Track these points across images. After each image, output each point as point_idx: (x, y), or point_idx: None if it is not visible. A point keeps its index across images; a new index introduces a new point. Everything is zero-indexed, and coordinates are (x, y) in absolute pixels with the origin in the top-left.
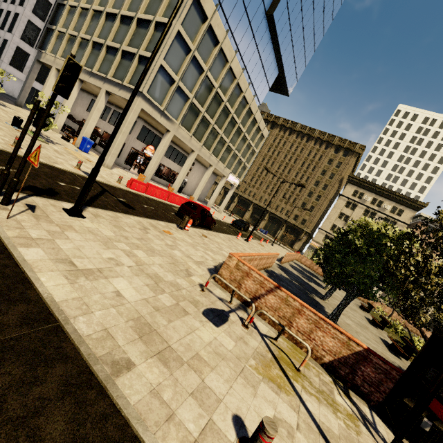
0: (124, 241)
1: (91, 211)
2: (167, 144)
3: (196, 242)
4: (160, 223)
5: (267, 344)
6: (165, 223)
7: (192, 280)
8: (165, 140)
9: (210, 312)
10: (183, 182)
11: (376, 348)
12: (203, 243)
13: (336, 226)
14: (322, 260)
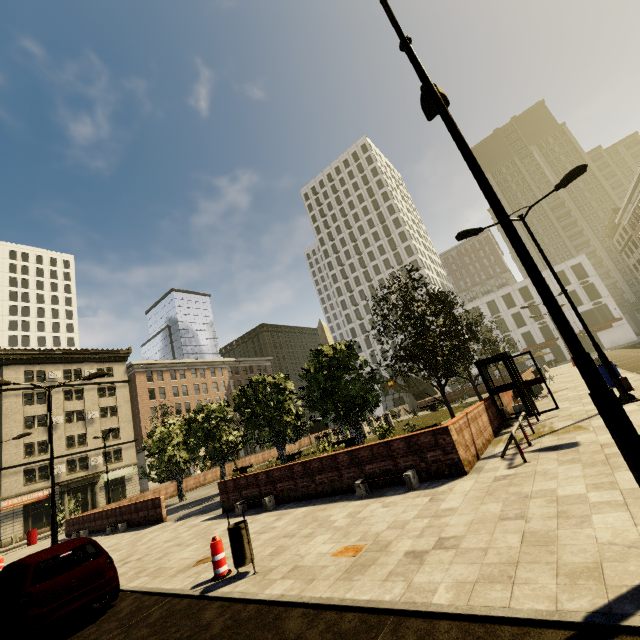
0: (583, 505)
1: (592, 591)
2: None
3: (306, 536)
4: (293, 584)
5: (530, 440)
6: (264, 588)
7: (520, 470)
8: None
9: (562, 448)
10: None
11: None
12: (292, 536)
13: (35, 443)
14: (159, 474)
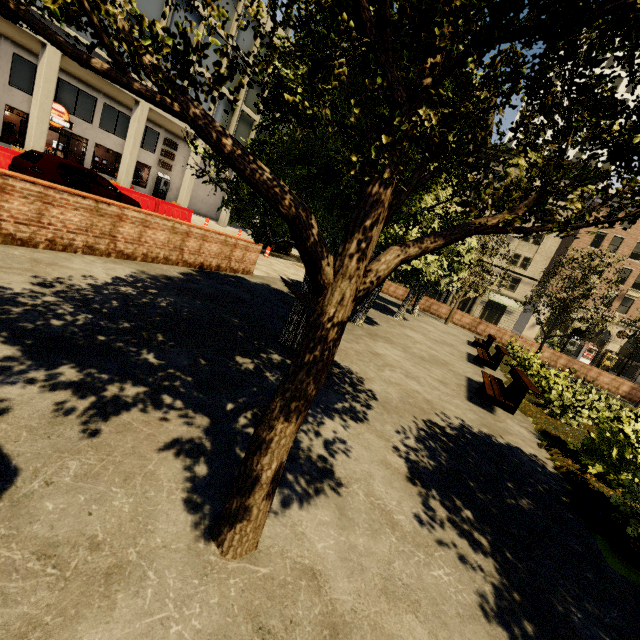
0: None
1: None
2: (51, 76)
3: None
4: None
5: None
6: None
7: None
8: (42, 66)
9: None
10: (161, 182)
11: (420, 392)
12: None
13: None
14: None
